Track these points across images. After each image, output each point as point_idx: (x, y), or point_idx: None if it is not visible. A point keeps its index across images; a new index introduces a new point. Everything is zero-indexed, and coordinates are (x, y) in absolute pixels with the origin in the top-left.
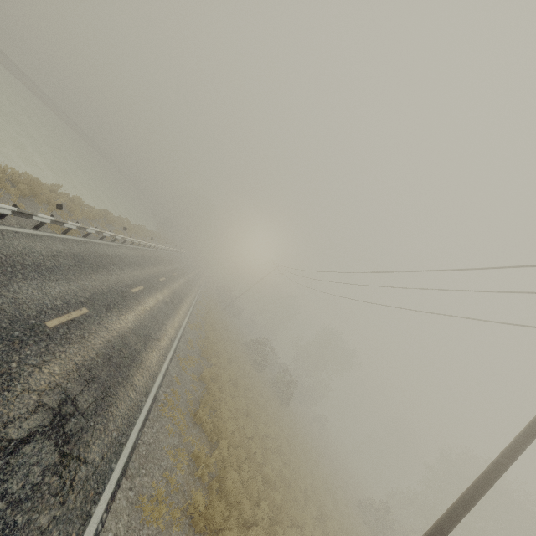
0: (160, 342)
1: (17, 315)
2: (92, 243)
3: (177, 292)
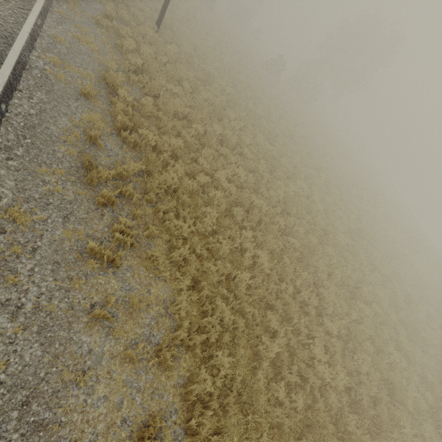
0: None
1: None
2: None
3: None
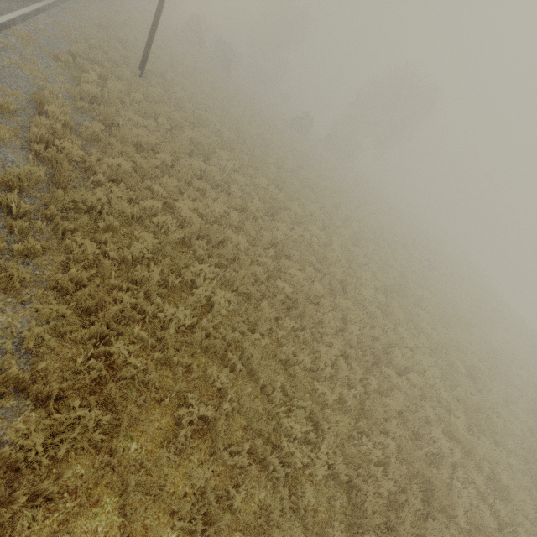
0: None
1: None
2: None
3: None
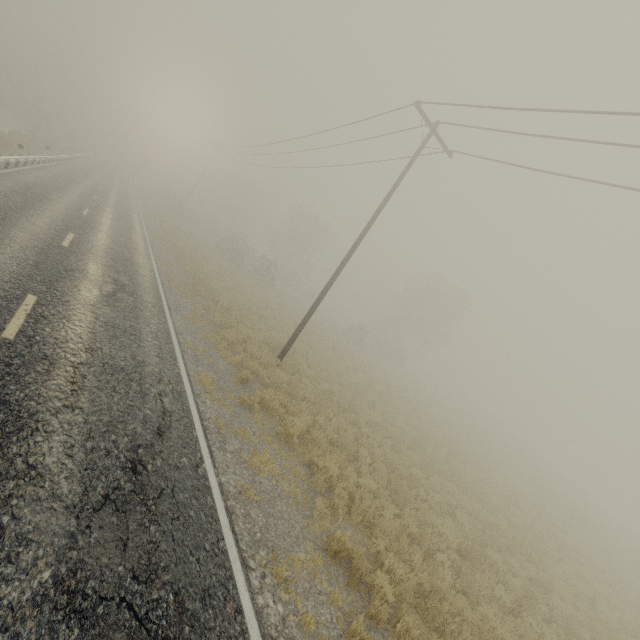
0: (139, 251)
1: (44, 242)
2: (7, 174)
3: (119, 208)
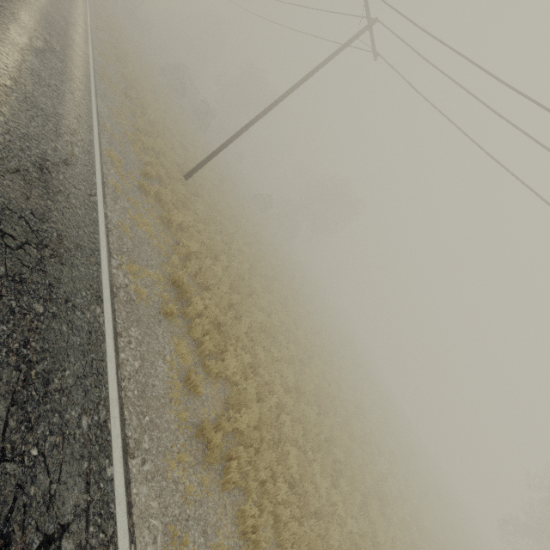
0: (77, 29)
1: None
2: None
3: None
